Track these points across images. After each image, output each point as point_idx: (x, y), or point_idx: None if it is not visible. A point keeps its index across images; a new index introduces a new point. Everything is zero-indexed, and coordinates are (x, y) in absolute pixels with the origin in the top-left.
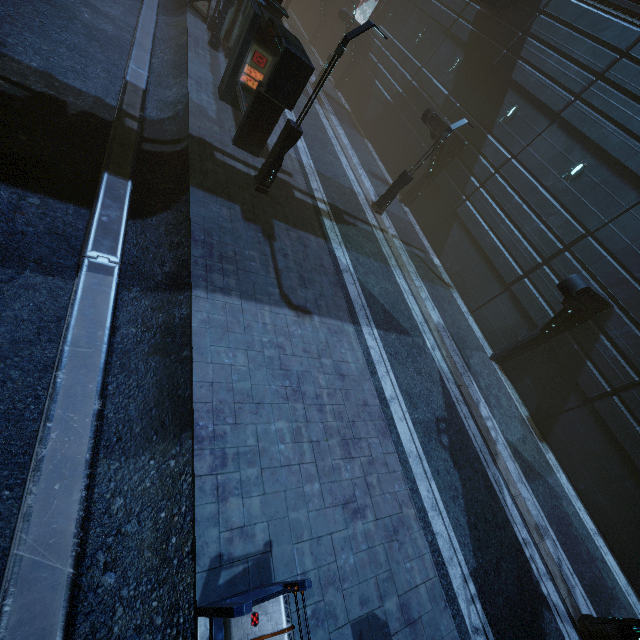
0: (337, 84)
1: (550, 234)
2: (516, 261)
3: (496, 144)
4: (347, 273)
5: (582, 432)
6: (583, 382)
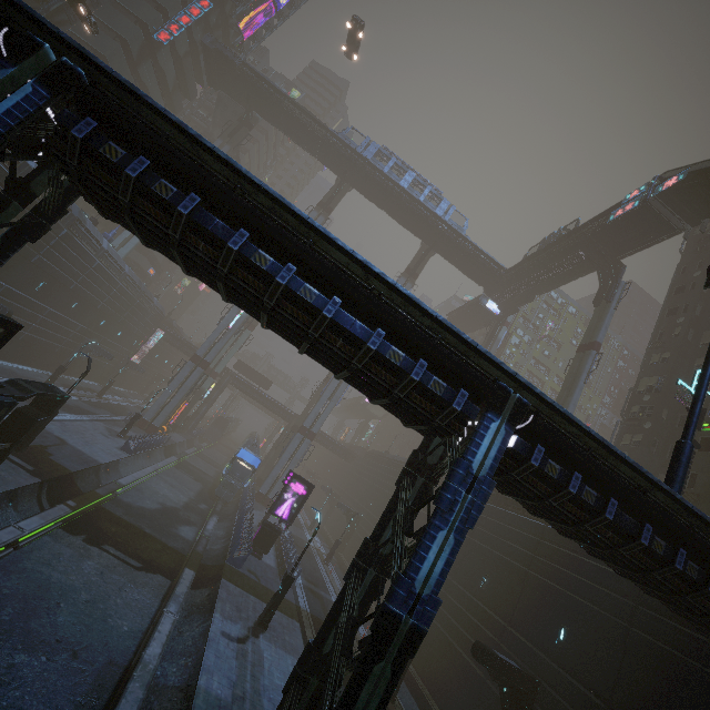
0: None
1: None
2: None
3: None
4: None
5: None
6: None
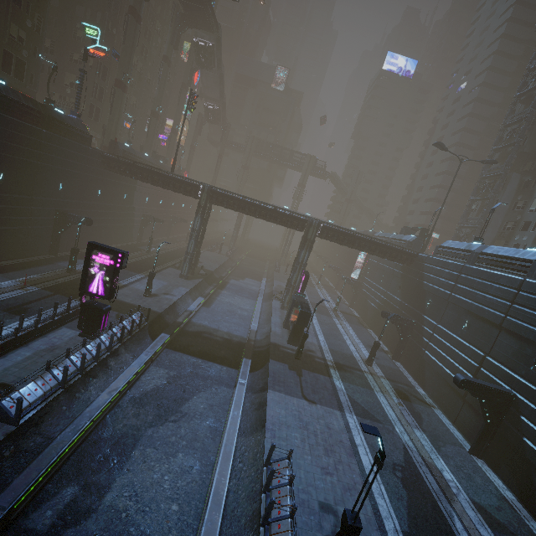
0: (350, 305)
1: (469, 359)
2: None
3: (428, 319)
4: (340, 391)
5: None
6: (529, 456)
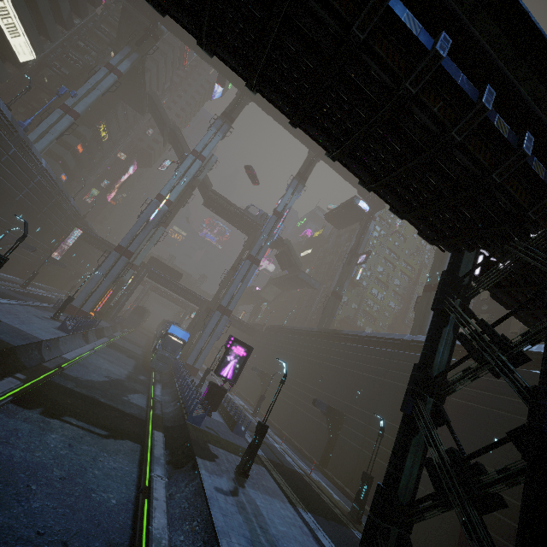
0: None
1: None
2: None
3: None
4: None
5: None
6: None
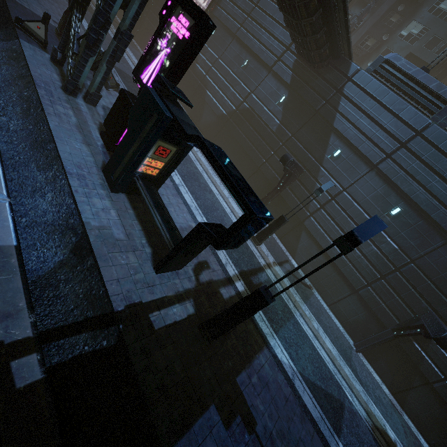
0: None
1: (383, 257)
2: (360, 273)
3: (329, 177)
4: (295, 378)
5: (427, 403)
6: (424, 370)
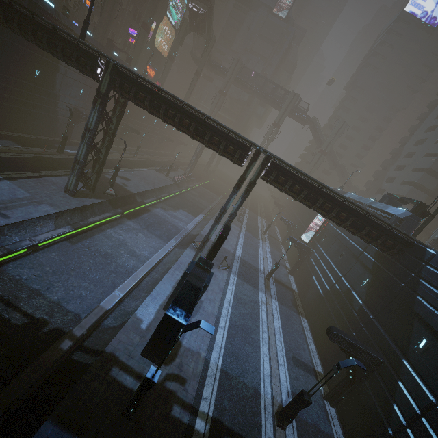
0: (290, 271)
1: None
2: None
3: (414, 375)
4: None
5: None
6: None
